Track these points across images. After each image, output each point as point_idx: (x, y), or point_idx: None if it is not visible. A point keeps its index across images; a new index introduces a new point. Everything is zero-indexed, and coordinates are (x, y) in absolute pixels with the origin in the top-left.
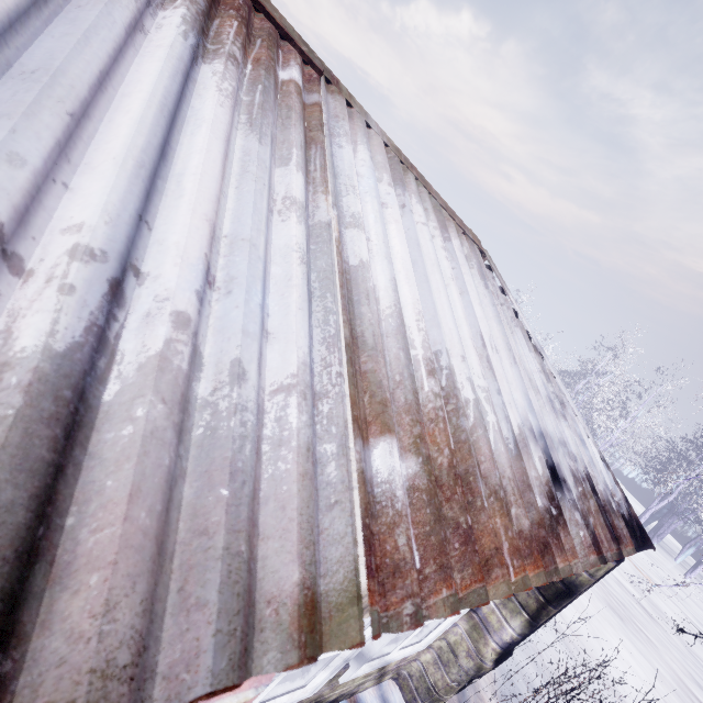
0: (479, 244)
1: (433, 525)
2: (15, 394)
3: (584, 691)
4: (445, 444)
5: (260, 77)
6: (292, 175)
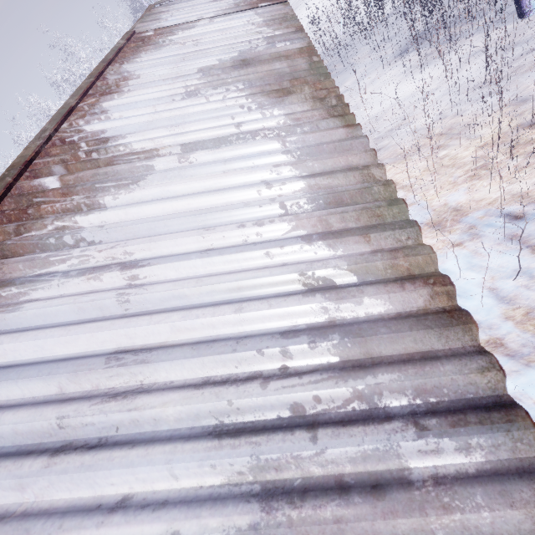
0: (153, 5)
1: (273, 1)
2: (267, 17)
3: (321, 28)
4: (256, 2)
5: (168, 33)
6: (201, 23)
